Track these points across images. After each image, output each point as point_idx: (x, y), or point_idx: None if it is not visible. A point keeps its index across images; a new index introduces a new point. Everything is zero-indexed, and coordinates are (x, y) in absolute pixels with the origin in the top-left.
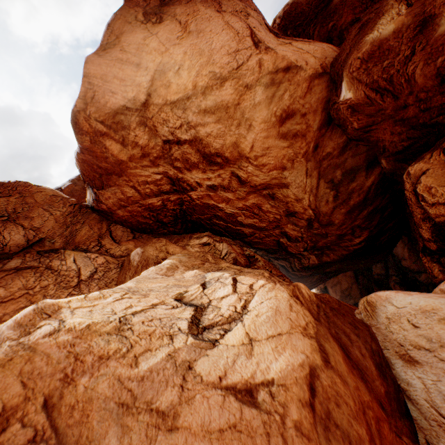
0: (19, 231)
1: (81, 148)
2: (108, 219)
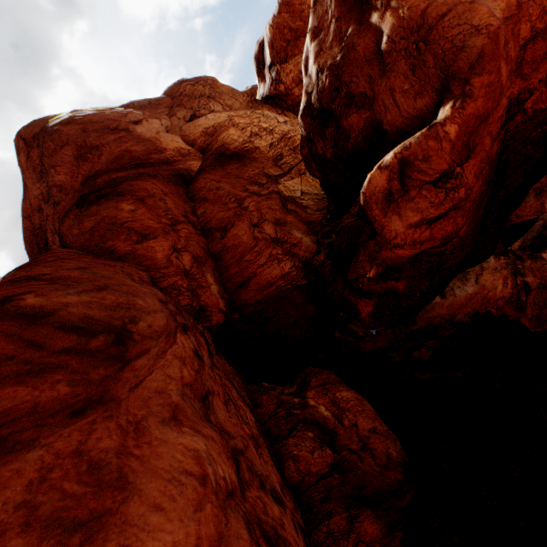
0: (218, 105)
1: (281, 6)
2: (280, 107)
